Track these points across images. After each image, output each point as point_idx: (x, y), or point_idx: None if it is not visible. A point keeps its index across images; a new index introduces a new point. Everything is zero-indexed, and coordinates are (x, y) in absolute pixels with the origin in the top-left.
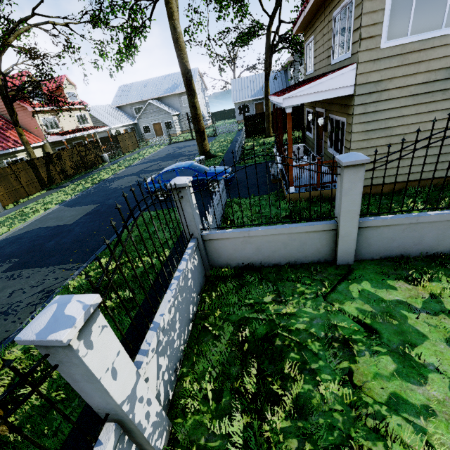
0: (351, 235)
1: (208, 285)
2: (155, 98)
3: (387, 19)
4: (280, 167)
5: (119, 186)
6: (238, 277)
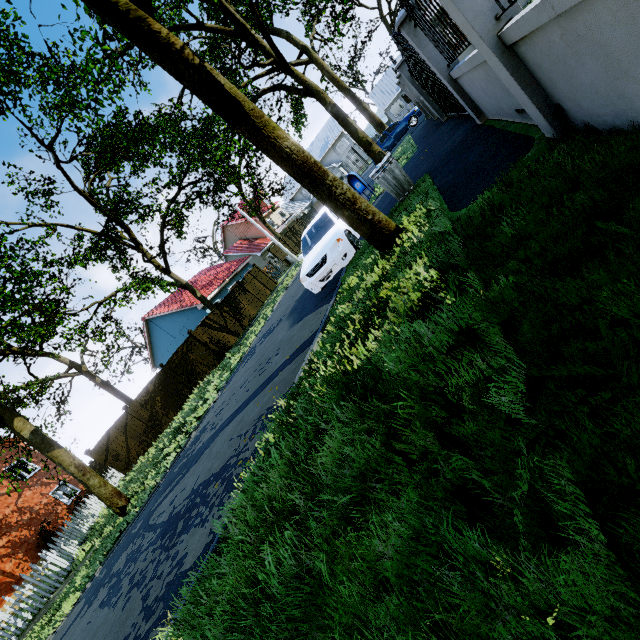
0: None
1: None
2: None
3: None
4: None
5: None
6: None
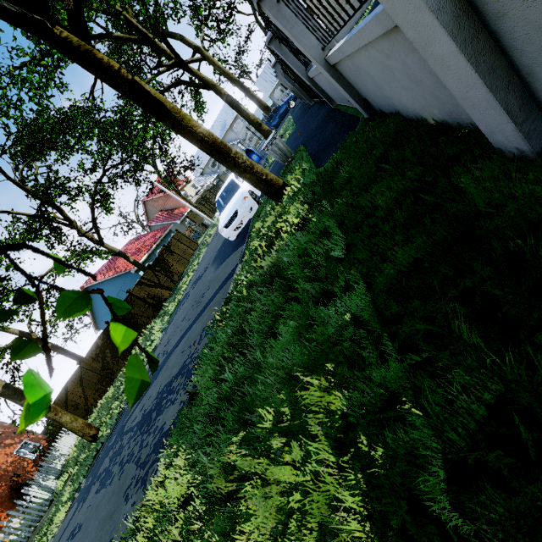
0: None
1: None
2: None
3: None
4: None
5: None
6: None
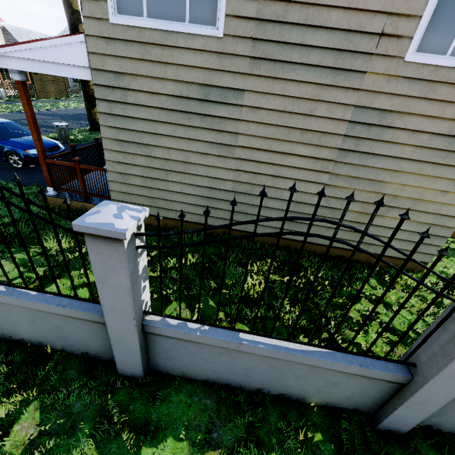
0: None
1: None
2: None
3: None
4: None
5: None
6: None
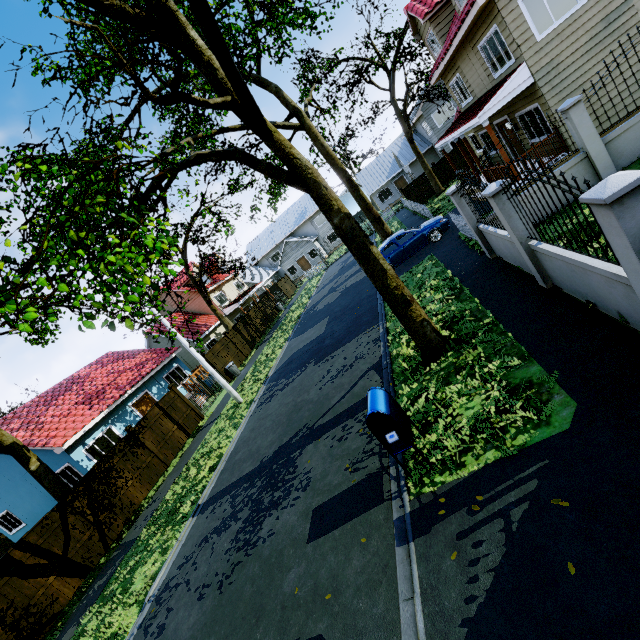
0: (601, 152)
1: None
2: (287, 236)
3: (532, 24)
4: None
5: (327, 304)
6: None
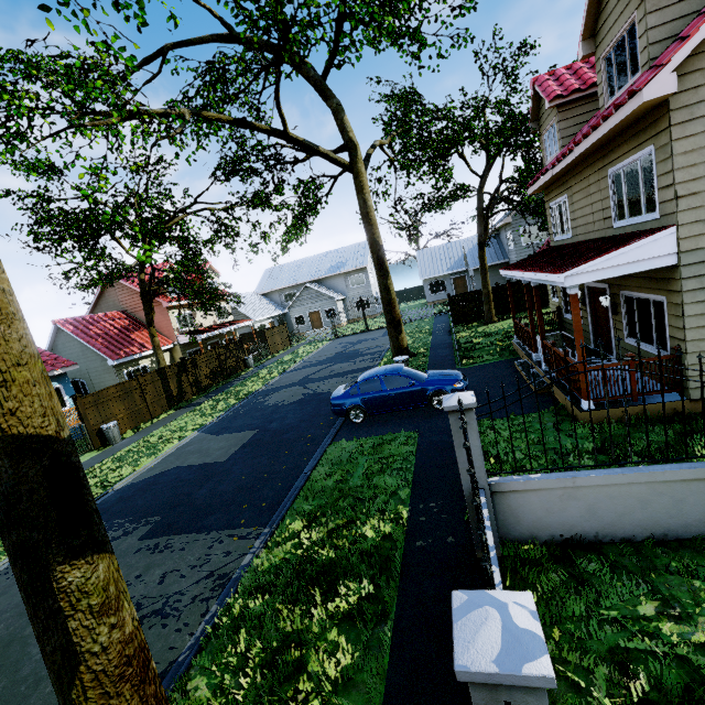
0: None
1: (507, 575)
2: (312, 280)
3: None
4: (542, 369)
5: (279, 402)
6: (560, 562)
